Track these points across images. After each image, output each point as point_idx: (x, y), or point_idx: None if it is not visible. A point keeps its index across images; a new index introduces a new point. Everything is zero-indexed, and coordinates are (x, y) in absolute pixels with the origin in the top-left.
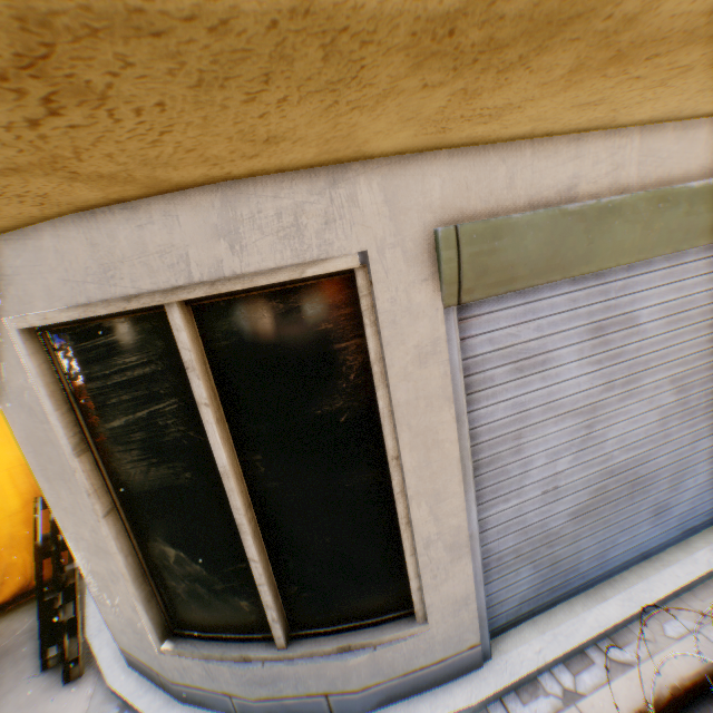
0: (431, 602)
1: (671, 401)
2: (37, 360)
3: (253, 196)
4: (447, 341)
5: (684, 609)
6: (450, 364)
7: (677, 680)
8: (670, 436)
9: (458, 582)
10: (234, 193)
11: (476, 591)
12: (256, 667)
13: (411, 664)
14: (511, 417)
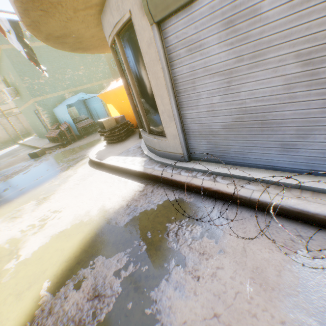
0: (167, 132)
1: (296, 72)
2: (113, 55)
3: (111, 1)
4: (155, 39)
5: (261, 186)
6: (157, 48)
7: (222, 190)
8: (296, 98)
9: (173, 129)
10: (109, 1)
11: (179, 136)
12: (145, 136)
13: (166, 149)
14: (189, 73)
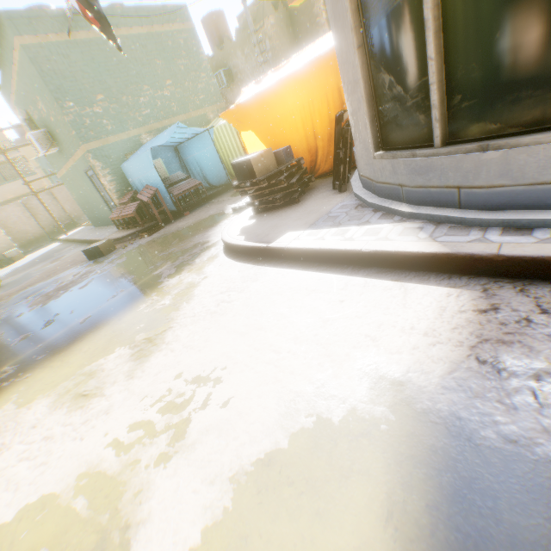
0: None
1: None
2: None
3: None
4: None
5: None
6: None
7: None
8: None
9: None
10: None
11: None
12: (417, 160)
13: (541, 176)
14: None
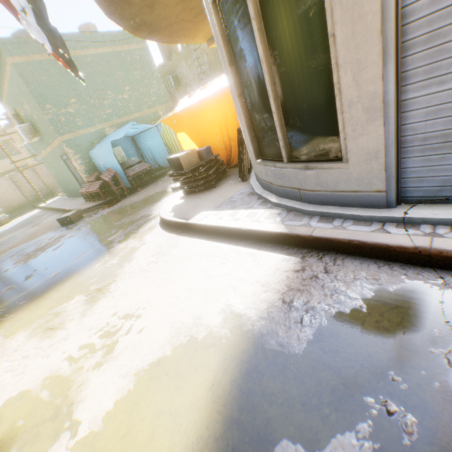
0: (350, 149)
1: None
2: (217, 20)
3: None
4: None
5: None
6: None
7: None
8: None
9: (370, 139)
10: None
11: (386, 152)
12: (276, 169)
13: (337, 187)
14: None
